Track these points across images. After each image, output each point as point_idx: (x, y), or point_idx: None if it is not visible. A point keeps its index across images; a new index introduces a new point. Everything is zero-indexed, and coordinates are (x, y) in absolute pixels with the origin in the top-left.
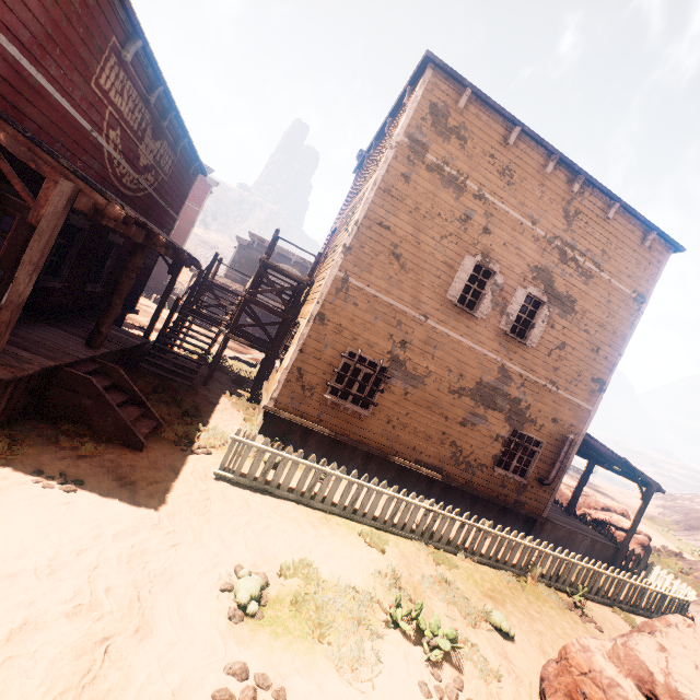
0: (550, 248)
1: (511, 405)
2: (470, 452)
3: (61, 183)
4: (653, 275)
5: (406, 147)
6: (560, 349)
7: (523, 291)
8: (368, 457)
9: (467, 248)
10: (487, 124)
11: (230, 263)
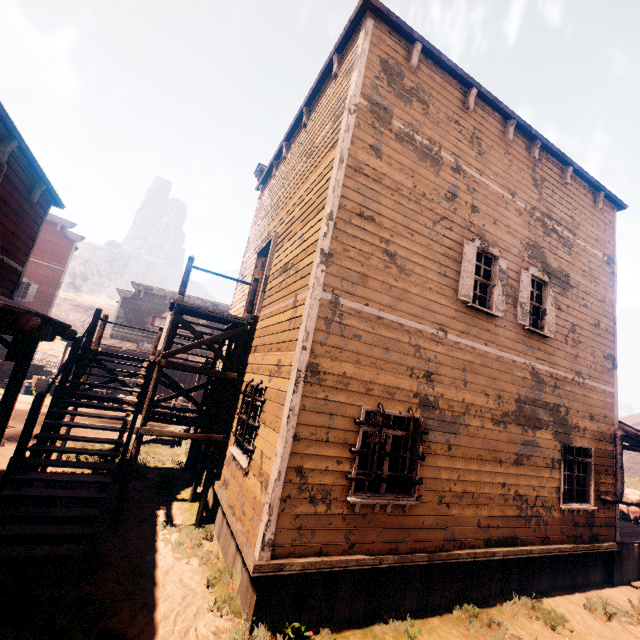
0: (533, 221)
1: (553, 415)
2: (535, 496)
3: None
4: (610, 235)
5: (366, 111)
6: (572, 332)
7: (526, 274)
8: (426, 569)
9: (462, 233)
10: (442, 86)
11: (114, 320)
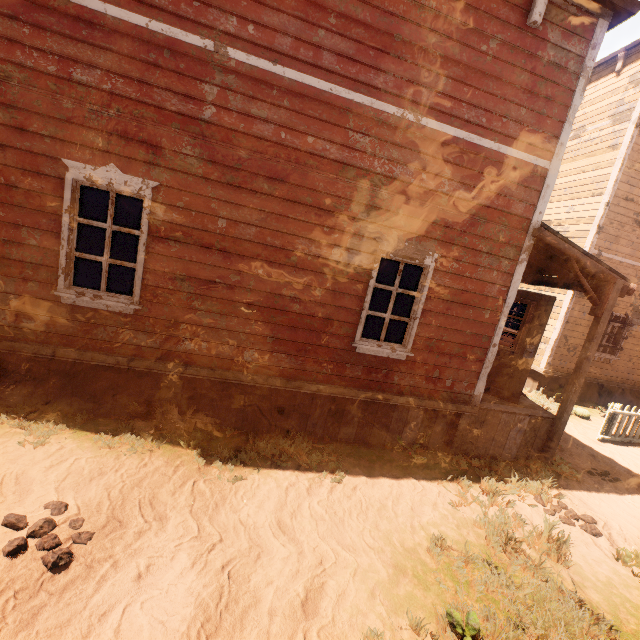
0: None
1: None
2: None
3: (617, 283)
4: None
5: None
6: None
7: None
8: (611, 390)
9: None
10: None
11: None
